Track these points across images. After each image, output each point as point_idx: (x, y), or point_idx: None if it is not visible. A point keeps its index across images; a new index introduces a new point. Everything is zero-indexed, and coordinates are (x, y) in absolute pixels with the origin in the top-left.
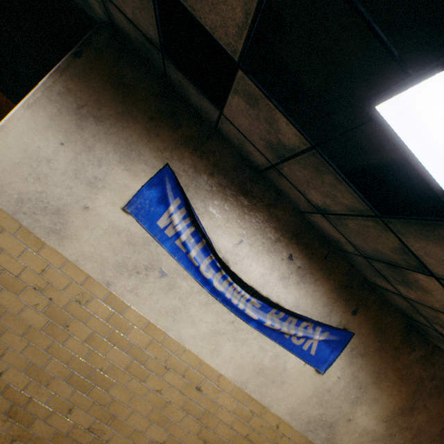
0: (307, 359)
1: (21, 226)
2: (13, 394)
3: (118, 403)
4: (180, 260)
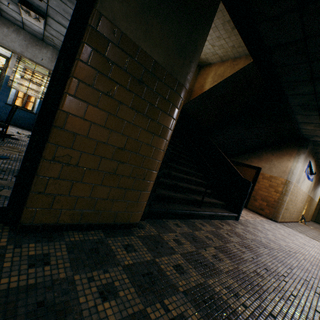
0: (310, 181)
1: (296, 184)
2: (290, 212)
3: (296, 204)
4: (306, 175)
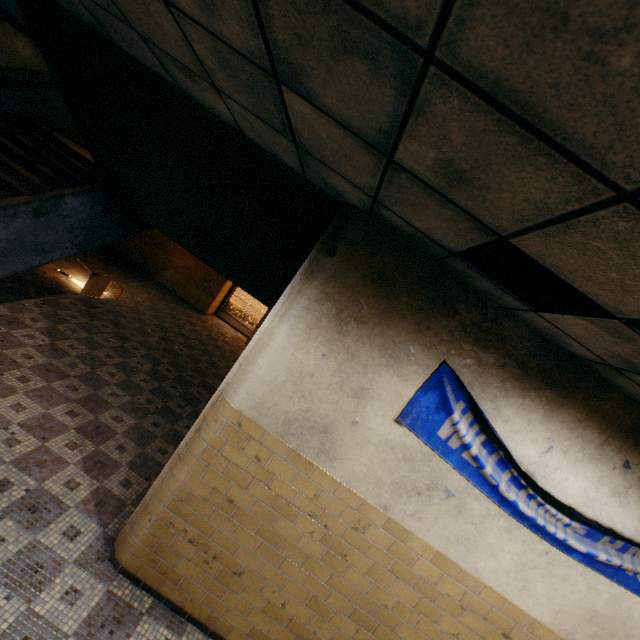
0: None
1: (290, 449)
2: (296, 627)
3: None
4: (468, 476)
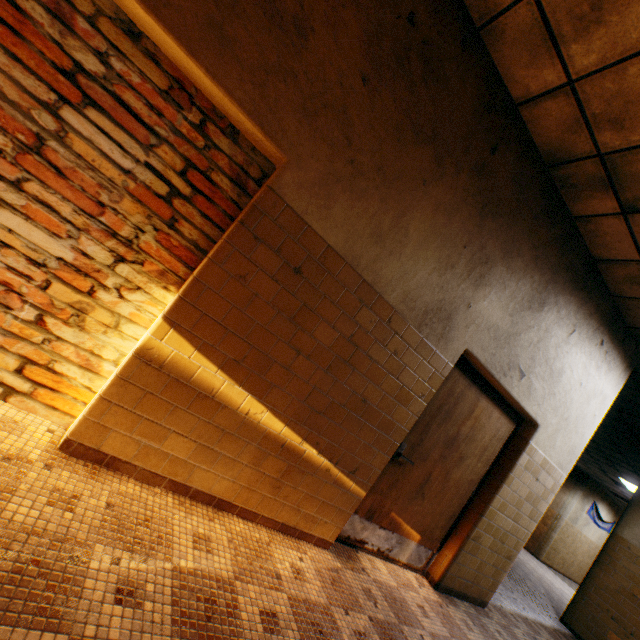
0: (606, 531)
1: (571, 524)
2: (563, 558)
3: (576, 554)
4: (591, 519)
